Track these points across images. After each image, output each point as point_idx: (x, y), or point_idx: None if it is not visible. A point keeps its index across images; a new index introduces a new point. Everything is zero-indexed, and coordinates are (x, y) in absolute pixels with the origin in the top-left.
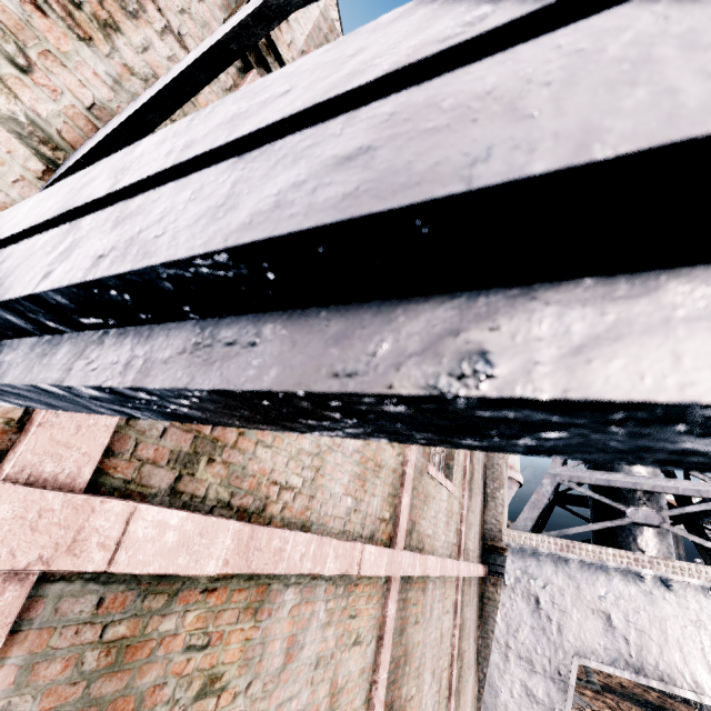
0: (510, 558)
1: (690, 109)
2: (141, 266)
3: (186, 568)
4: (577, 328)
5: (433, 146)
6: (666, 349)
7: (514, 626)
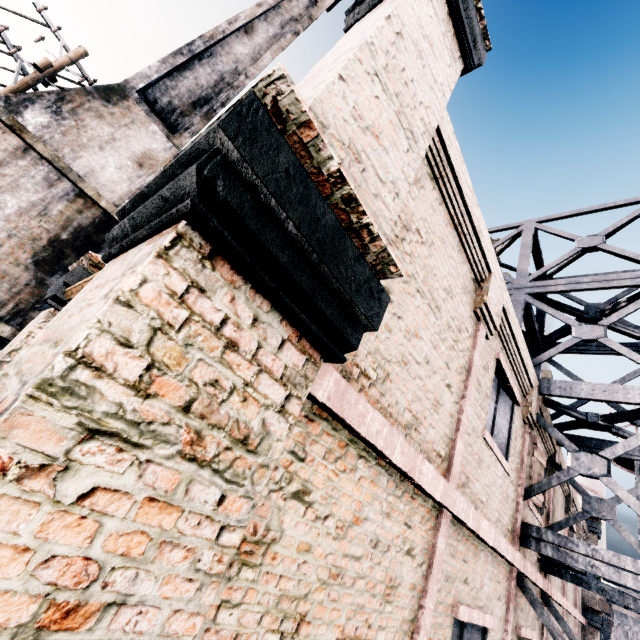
0: (615, 615)
1: (634, 603)
2: (612, 595)
3: (554, 598)
4: (632, 605)
5: (627, 599)
6: (634, 607)
7: (618, 639)
